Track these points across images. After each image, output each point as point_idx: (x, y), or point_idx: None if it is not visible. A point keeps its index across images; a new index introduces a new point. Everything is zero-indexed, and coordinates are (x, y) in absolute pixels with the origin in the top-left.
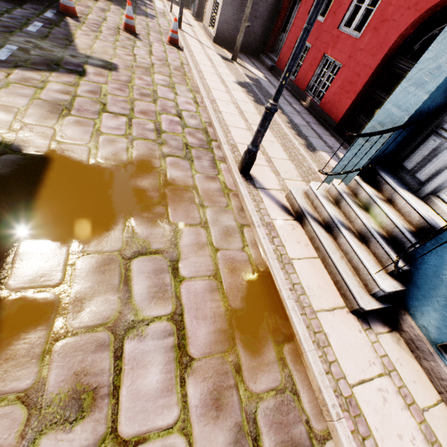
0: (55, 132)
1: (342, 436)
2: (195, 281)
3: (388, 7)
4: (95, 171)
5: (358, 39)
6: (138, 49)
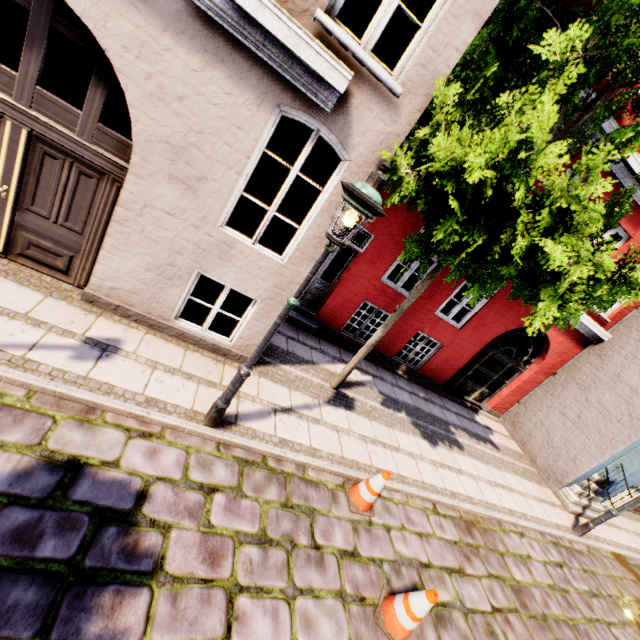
0: None
1: (637, 556)
2: None
3: (486, 317)
4: None
5: (460, 330)
6: (470, 599)
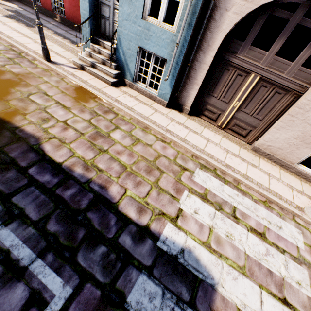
0: None
1: (115, 104)
2: (57, 95)
3: None
4: None
5: None
6: None
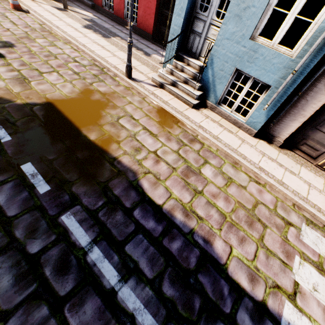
0: (37, 91)
1: (200, 132)
2: (142, 119)
3: None
4: (73, 100)
5: None
6: (4, 24)
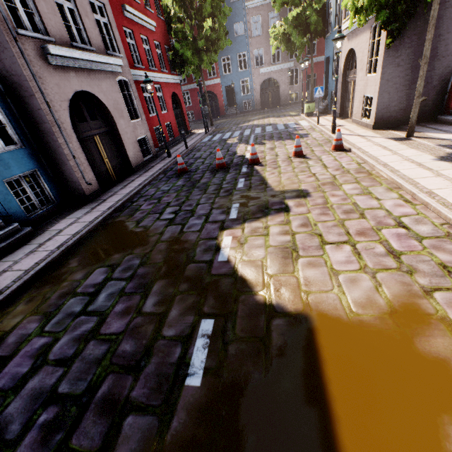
0: (298, 280)
1: None
2: None
3: None
4: (361, 330)
5: None
6: (313, 168)
